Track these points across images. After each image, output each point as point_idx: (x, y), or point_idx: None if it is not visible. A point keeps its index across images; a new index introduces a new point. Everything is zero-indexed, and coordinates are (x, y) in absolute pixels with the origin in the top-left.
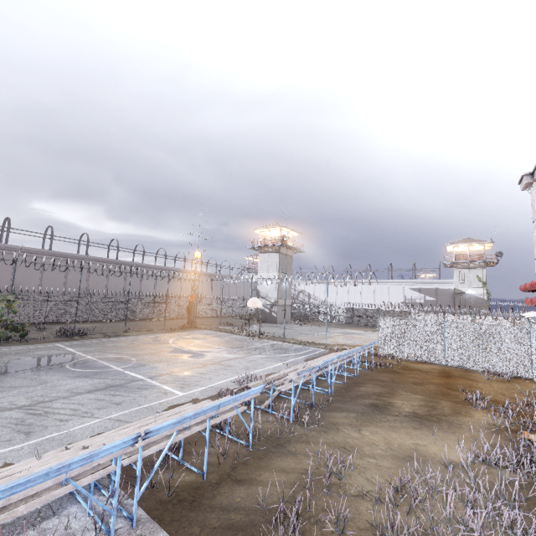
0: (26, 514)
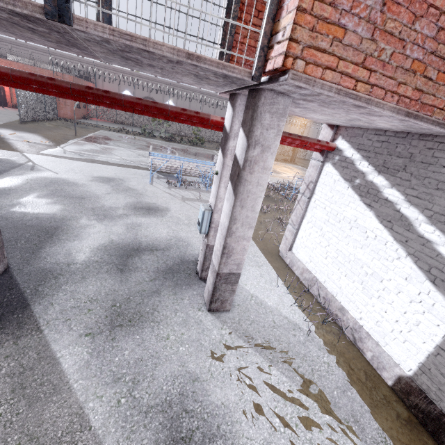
0: (191, 181)
